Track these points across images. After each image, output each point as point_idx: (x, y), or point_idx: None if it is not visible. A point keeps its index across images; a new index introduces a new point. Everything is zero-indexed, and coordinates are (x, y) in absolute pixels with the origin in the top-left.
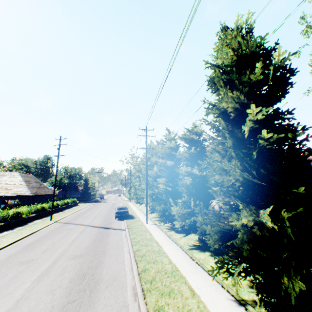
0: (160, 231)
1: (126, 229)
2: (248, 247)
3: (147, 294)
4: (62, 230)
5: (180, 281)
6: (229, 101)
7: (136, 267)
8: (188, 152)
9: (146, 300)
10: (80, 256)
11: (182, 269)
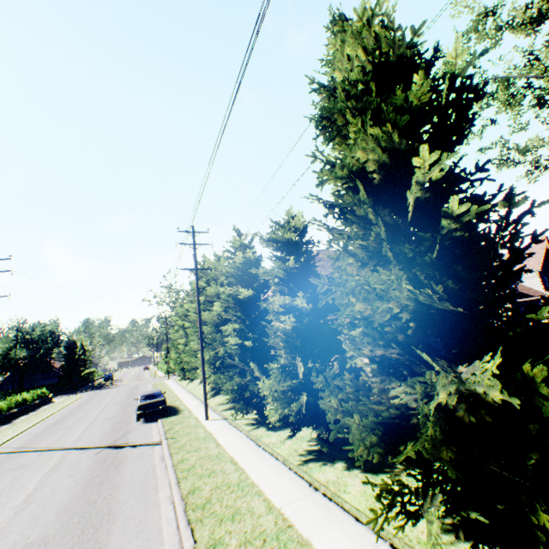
0: (237, 433)
1: (163, 441)
2: (451, 454)
3: None
4: (1, 473)
5: None
6: (369, 148)
7: (192, 544)
8: (283, 266)
9: None
10: (40, 544)
11: (299, 520)
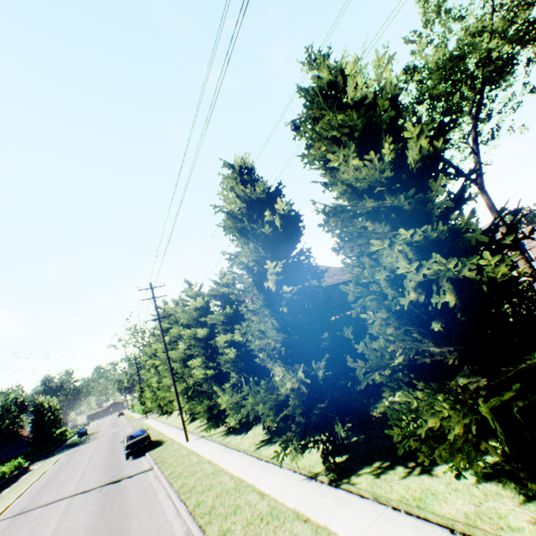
0: (212, 444)
1: (154, 466)
2: (301, 411)
3: (208, 527)
4: (18, 528)
5: (246, 492)
6: (248, 255)
7: (185, 508)
8: (223, 313)
9: (208, 533)
10: None
11: (248, 477)
